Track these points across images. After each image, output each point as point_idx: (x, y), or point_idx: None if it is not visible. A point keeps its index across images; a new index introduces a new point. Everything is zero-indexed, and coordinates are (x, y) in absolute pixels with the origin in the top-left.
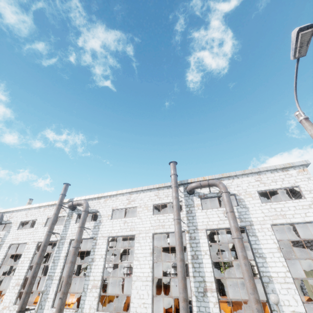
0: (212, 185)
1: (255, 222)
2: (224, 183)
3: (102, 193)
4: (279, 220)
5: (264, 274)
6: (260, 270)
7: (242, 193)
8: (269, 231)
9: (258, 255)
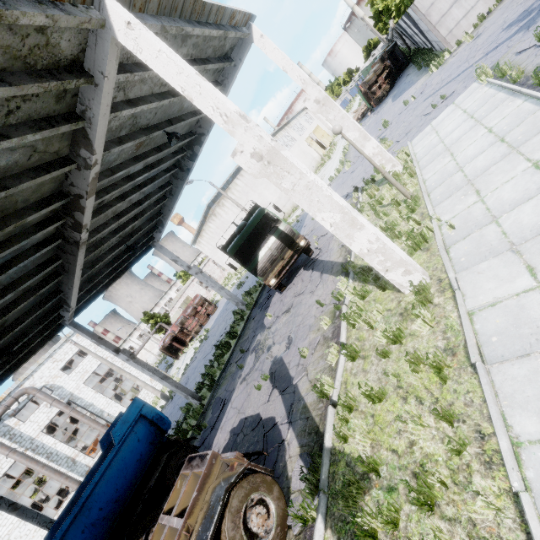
0: (21, 396)
1: (73, 391)
2: (27, 385)
3: None
4: (86, 377)
5: (98, 412)
6: (95, 412)
7: (50, 380)
8: (85, 388)
9: (88, 406)
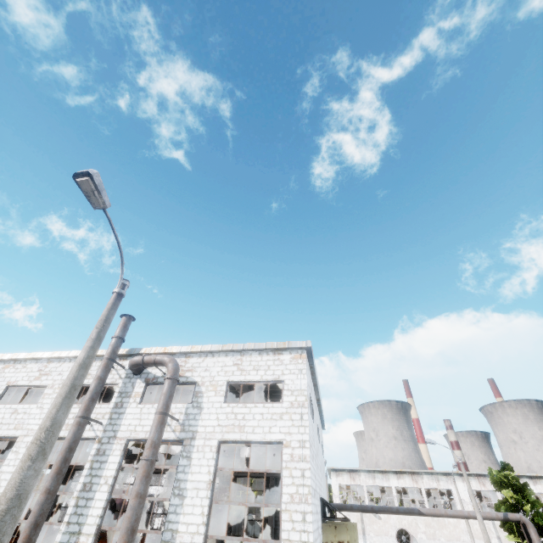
0: (160, 363)
1: (200, 434)
2: (191, 362)
3: (4, 354)
4: (232, 435)
5: (170, 526)
6: (168, 519)
7: (206, 383)
8: (211, 452)
9: (177, 491)
